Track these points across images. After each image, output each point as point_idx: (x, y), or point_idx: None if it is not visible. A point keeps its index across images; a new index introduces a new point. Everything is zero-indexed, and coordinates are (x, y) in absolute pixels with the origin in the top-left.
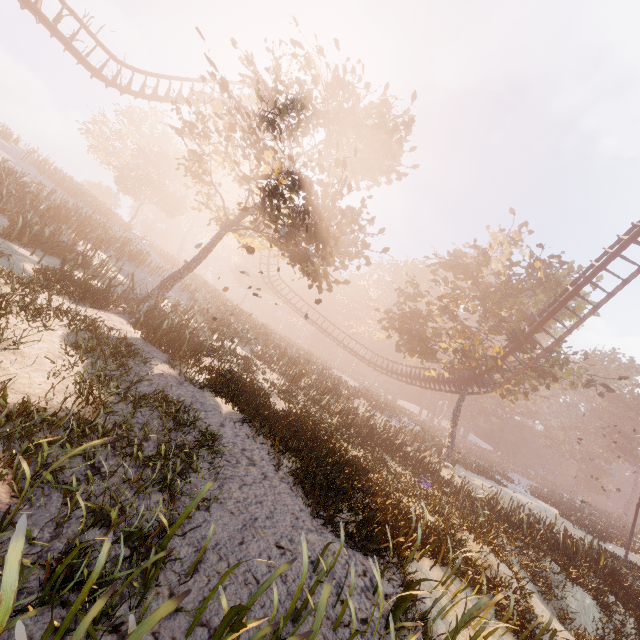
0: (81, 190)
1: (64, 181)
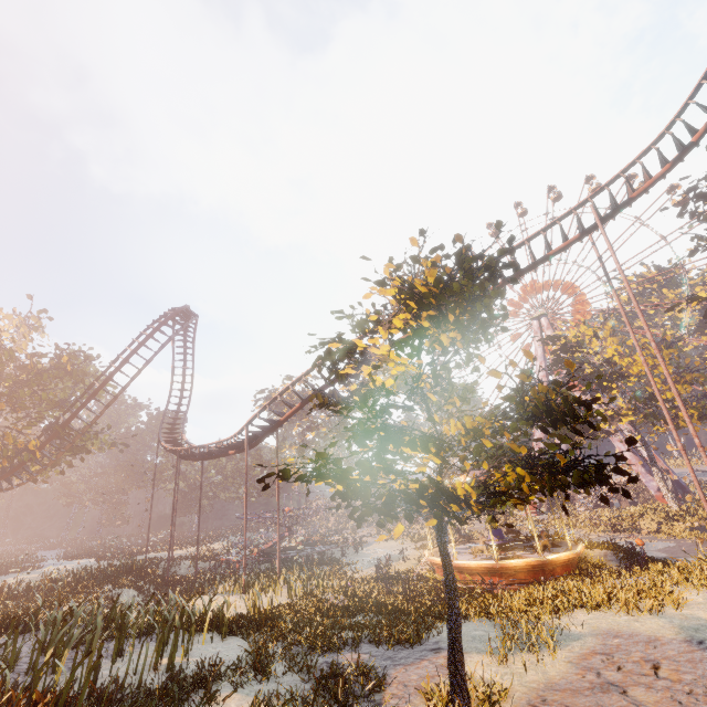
0: None
1: None
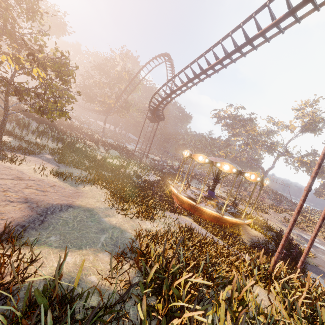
0: None
1: None
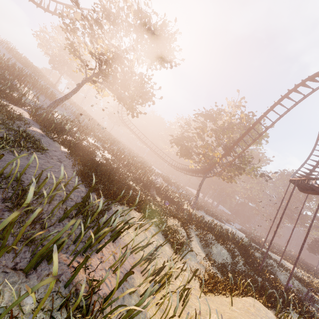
0: (30, 64)
1: (20, 58)
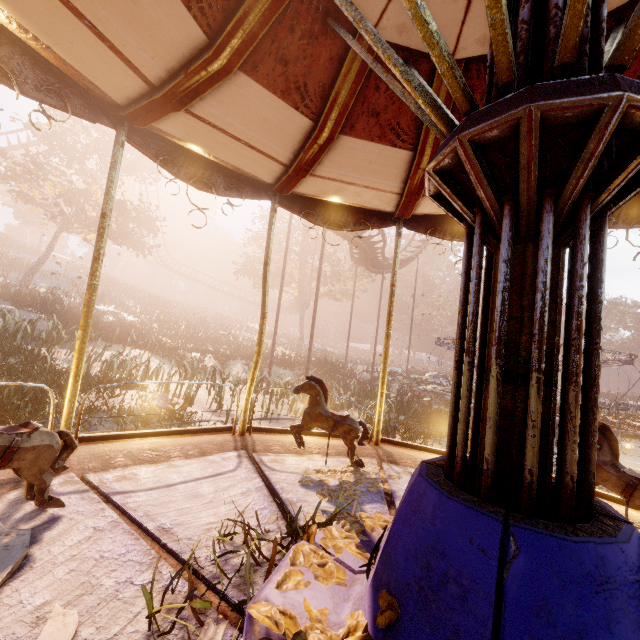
0: None
1: None
